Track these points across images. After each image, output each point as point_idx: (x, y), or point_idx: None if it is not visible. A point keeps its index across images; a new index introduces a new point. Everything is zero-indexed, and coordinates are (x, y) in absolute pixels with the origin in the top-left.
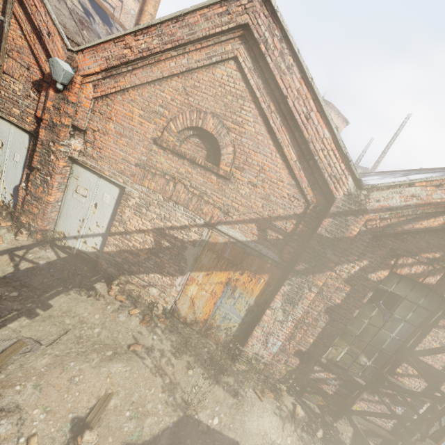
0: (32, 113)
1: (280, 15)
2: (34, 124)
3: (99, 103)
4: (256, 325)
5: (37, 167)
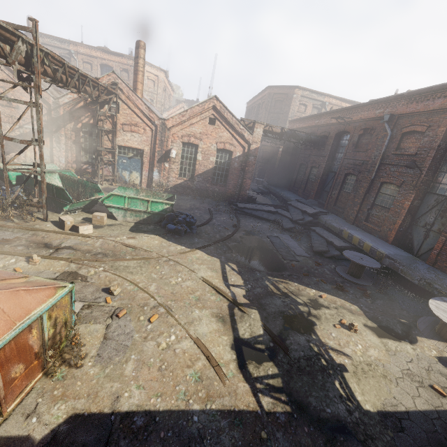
0: None
1: None
2: None
3: None
4: (54, 156)
5: None
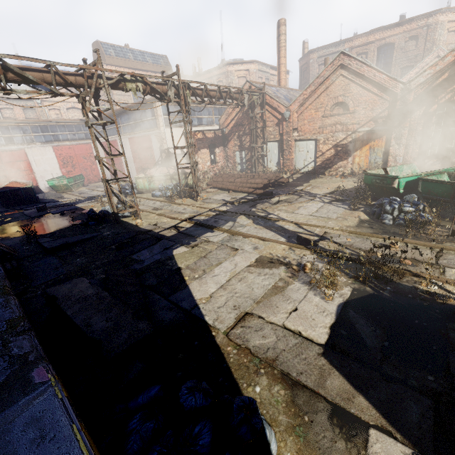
0: (277, 134)
1: (351, 55)
2: (279, 137)
3: (299, 117)
4: (388, 156)
5: (285, 149)
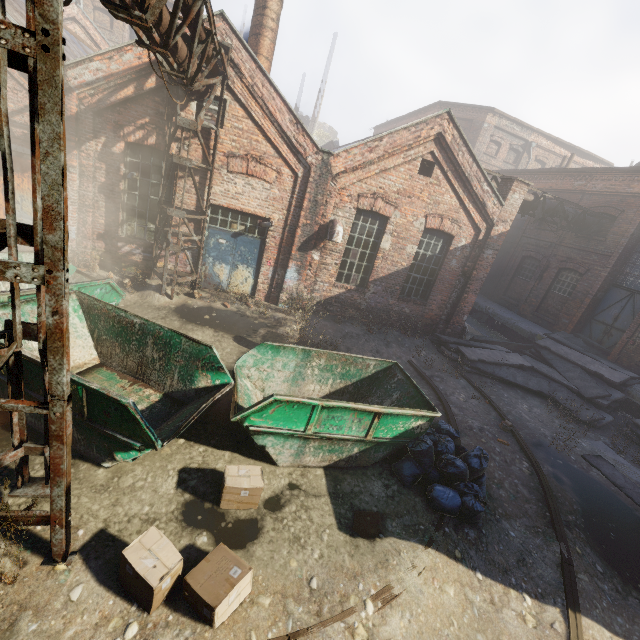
0: None
1: None
2: None
3: None
4: None
5: None
